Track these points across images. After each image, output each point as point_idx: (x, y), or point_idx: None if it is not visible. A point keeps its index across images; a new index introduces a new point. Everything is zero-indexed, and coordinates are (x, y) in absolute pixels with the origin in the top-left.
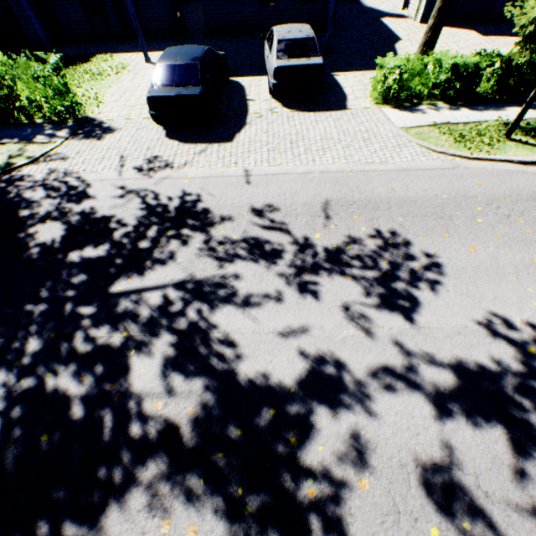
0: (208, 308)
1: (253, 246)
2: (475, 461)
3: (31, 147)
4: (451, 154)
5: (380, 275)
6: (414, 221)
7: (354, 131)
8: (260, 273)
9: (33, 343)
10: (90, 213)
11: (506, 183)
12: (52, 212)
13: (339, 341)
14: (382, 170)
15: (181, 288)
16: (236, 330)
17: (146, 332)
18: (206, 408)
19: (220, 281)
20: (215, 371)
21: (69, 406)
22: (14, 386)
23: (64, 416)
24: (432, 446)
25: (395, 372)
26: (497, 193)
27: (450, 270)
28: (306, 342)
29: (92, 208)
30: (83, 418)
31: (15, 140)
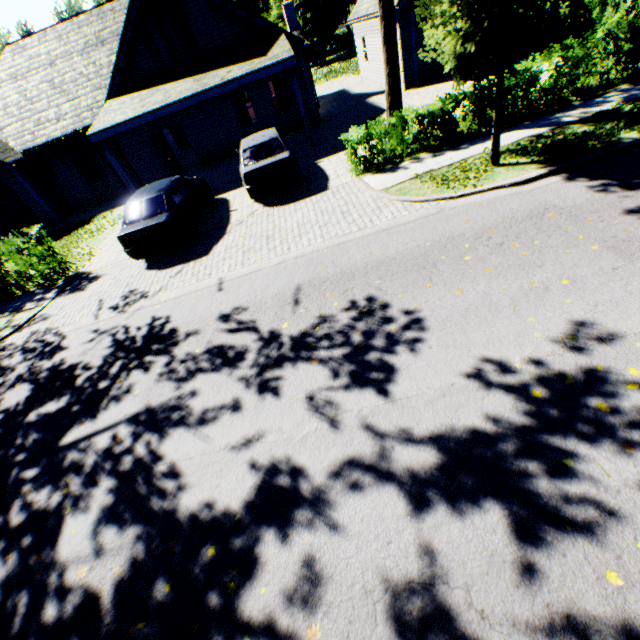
0: (157, 438)
1: (216, 355)
2: (466, 565)
3: (19, 316)
4: (435, 199)
5: (352, 349)
6: (393, 280)
7: (333, 208)
8: (219, 383)
9: None
10: (59, 365)
11: (498, 210)
12: (23, 374)
13: (299, 440)
14: (360, 237)
15: (133, 422)
16: (184, 456)
17: (87, 483)
18: (135, 563)
19: (176, 403)
20: (153, 513)
21: None
22: None
23: None
24: (408, 556)
25: (364, 463)
26: (487, 224)
27: (433, 322)
28: (261, 452)
29: (62, 360)
30: None
31: (7, 313)
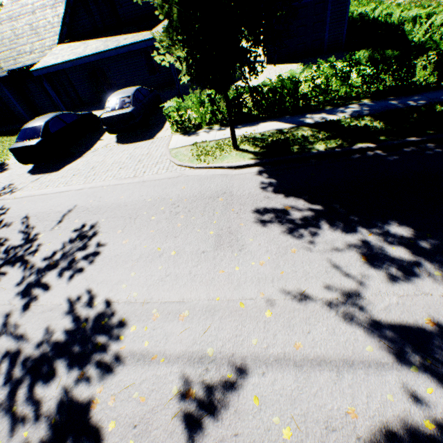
0: None
1: None
2: None
3: None
4: (185, 166)
5: (49, 263)
6: (111, 221)
7: (139, 155)
8: None
9: None
10: None
11: (203, 186)
12: None
13: None
14: (129, 183)
15: None
16: None
17: None
18: None
19: None
20: None
21: None
22: None
23: None
24: None
25: None
26: (188, 194)
27: (96, 258)
28: None
29: None
30: None
31: None
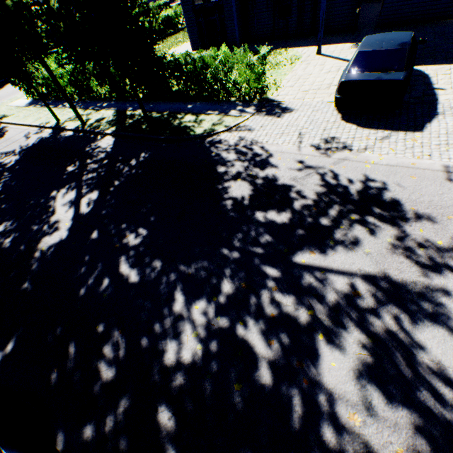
0: (409, 321)
1: None
2: None
3: (227, 119)
4: None
5: None
6: None
7: None
8: None
9: (226, 285)
10: (272, 179)
11: None
12: (241, 172)
13: None
14: None
15: (371, 283)
16: None
17: (332, 319)
18: None
19: (424, 292)
20: (431, 413)
21: (258, 365)
22: (212, 319)
23: (253, 373)
24: None
25: None
26: None
27: None
28: None
29: (274, 176)
30: (270, 386)
31: (216, 112)
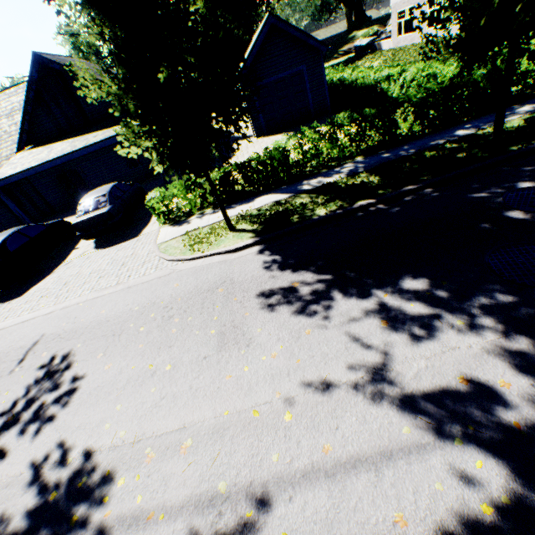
0: None
1: None
2: None
3: None
4: (177, 259)
5: (6, 420)
6: (89, 344)
7: (122, 258)
8: None
9: None
10: None
11: (199, 278)
12: None
13: None
14: (111, 292)
15: None
16: None
17: None
18: None
19: None
20: None
21: None
22: None
23: None
24: None
25: None
26: (183, 292)
27: (70, 397)
28: None
29: None
30: None
31: None
